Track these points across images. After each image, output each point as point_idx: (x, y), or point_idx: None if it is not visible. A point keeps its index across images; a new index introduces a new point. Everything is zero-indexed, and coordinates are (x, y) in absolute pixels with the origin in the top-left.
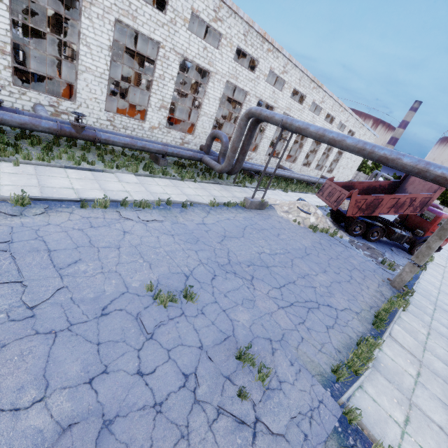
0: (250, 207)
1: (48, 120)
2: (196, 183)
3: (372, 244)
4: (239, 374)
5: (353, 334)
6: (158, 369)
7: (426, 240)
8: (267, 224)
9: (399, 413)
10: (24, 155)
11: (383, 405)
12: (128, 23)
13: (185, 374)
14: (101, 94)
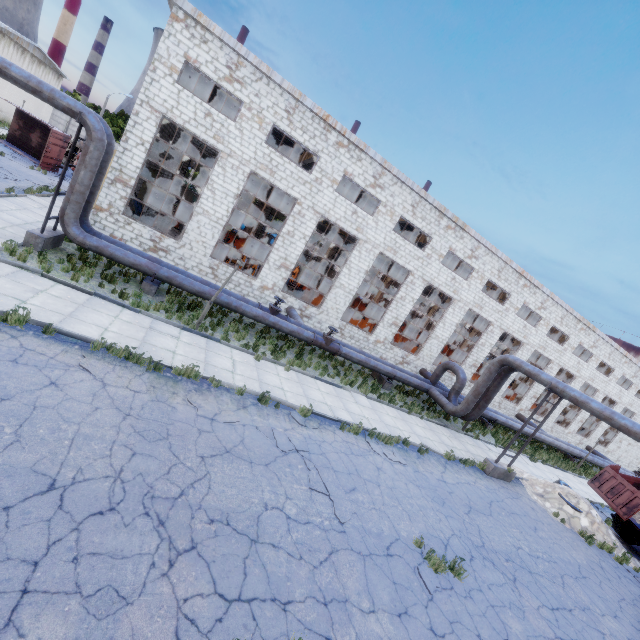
0: (492, 474)
1: (305, 328)
2: (422, 420)
3: None
4: None
5: None
6: (447, 636)
7: None
8: (517, 506)
9: None
10: (290, 361)
11: None
12: (389, 255)
13: None
14: (344, 305)
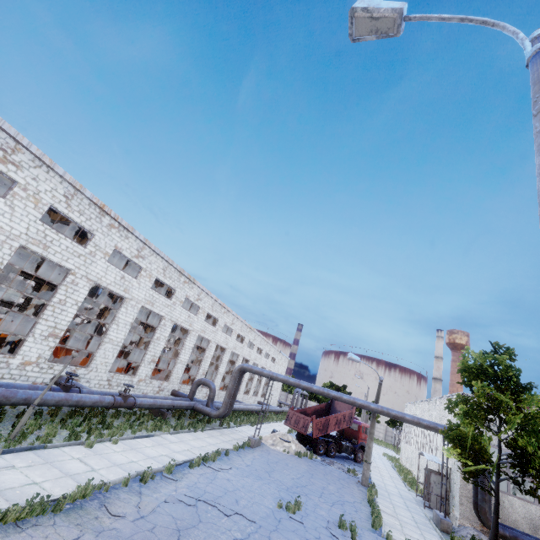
0: (254, 445)
1: (98, 393)
2: (203, 432)
3: (334, 459)
4: (345, 533)
5: (367, 512)
6: (320, 536)
7: (360, 446)
8: (274, 457)
9: (402, 537)
10: (111, 433)
11: (396, 535)
12: (148, 307)
13: (330, 536)
14: (112, 357)
